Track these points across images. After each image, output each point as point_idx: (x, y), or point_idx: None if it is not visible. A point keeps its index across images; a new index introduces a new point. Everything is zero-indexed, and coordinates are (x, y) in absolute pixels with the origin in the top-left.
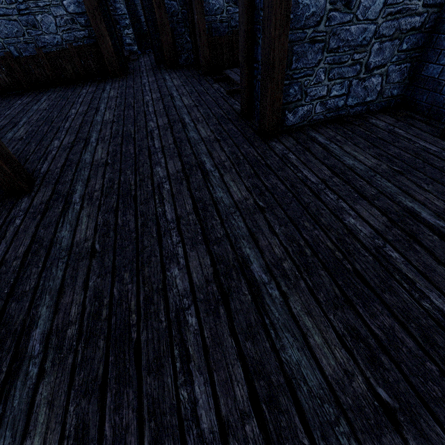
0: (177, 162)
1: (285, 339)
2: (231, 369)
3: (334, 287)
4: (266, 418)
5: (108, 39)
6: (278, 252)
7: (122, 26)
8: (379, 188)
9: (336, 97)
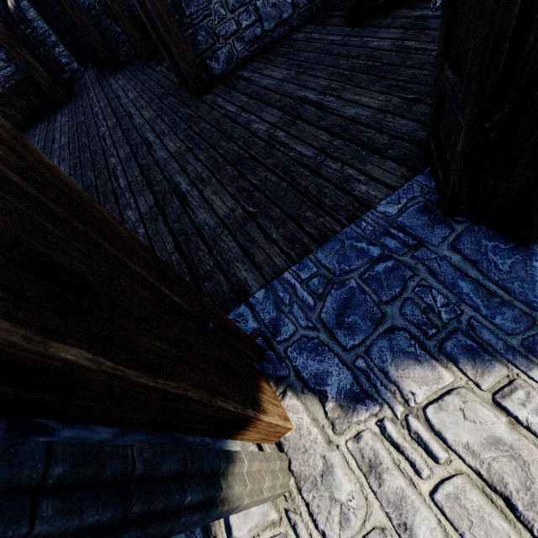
0: (126, 147)
1: (198, 212)
2: (165, 240)
3: (235, 172)
4: (184, 249)
5: (37, 65)
6: (200, 170)
7: (51, 46)
8: (283, 92)
9: (250, 27)
